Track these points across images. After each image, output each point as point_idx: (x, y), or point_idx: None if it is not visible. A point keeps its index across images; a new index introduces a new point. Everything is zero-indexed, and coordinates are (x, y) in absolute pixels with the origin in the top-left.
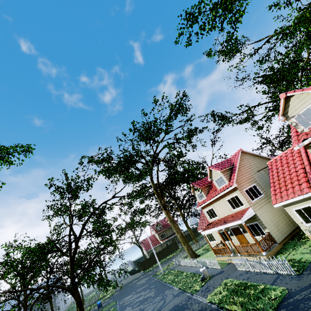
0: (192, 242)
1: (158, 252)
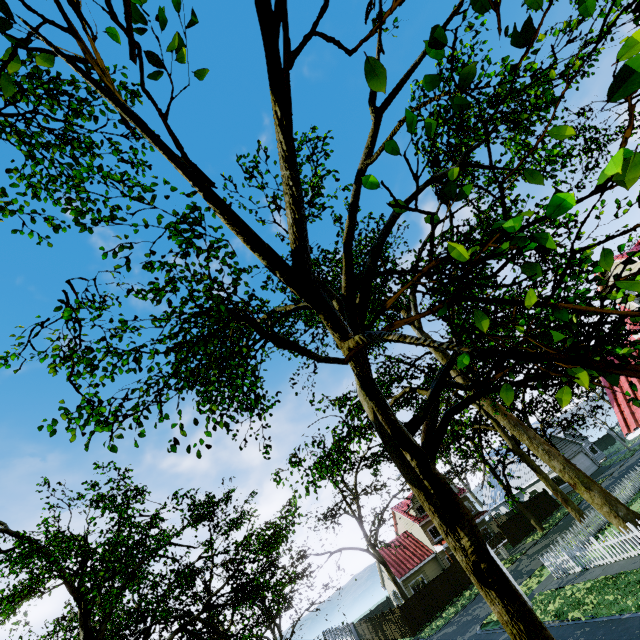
0: (534, 536)
1: (442, 573)
